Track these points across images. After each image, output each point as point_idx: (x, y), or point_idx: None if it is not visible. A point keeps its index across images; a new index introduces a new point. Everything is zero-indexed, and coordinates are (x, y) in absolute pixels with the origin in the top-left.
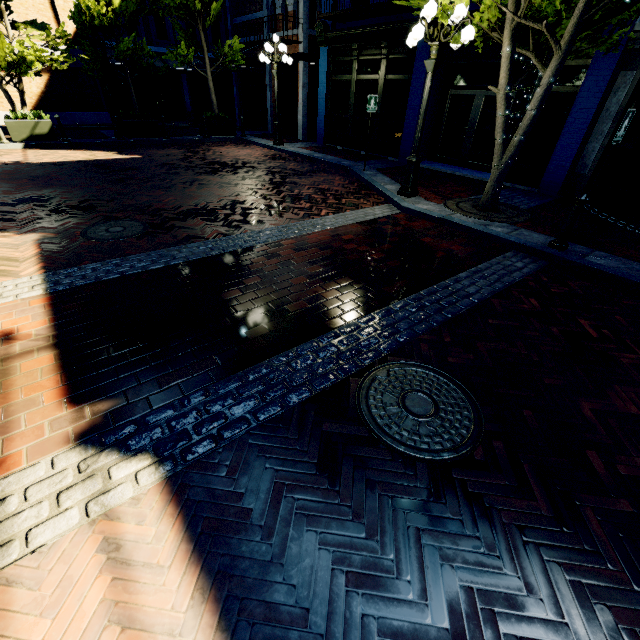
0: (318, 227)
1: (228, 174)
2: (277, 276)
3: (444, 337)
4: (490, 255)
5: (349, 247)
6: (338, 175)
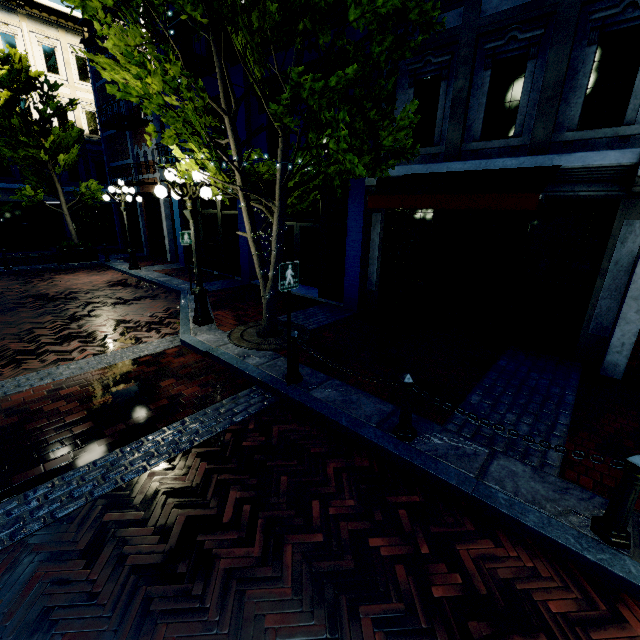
0: (47, 379)
1: (28, 310)
2: None
3: None
4: (220, 397)
5: (50, 407)
6: (163, 301)
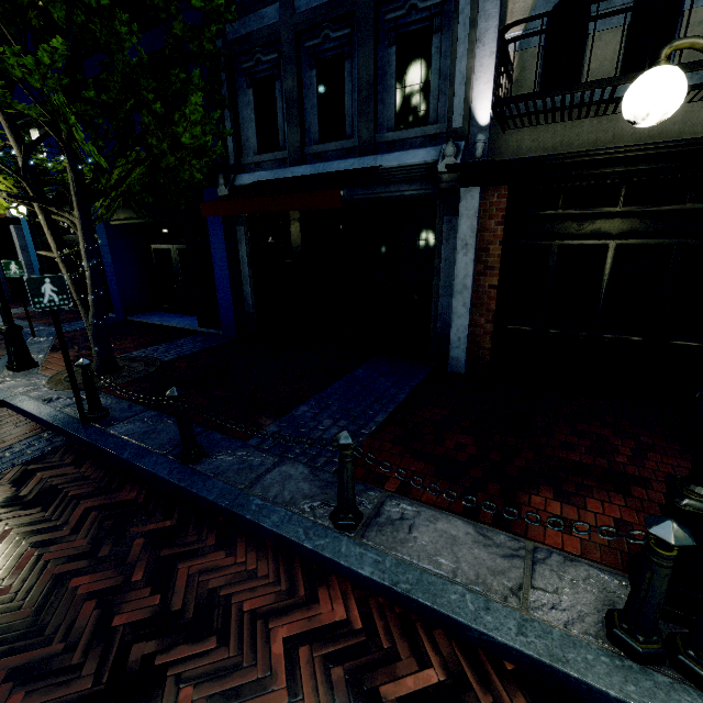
0: None
1: None
2: None
3: None
4: None
5: None
6: None
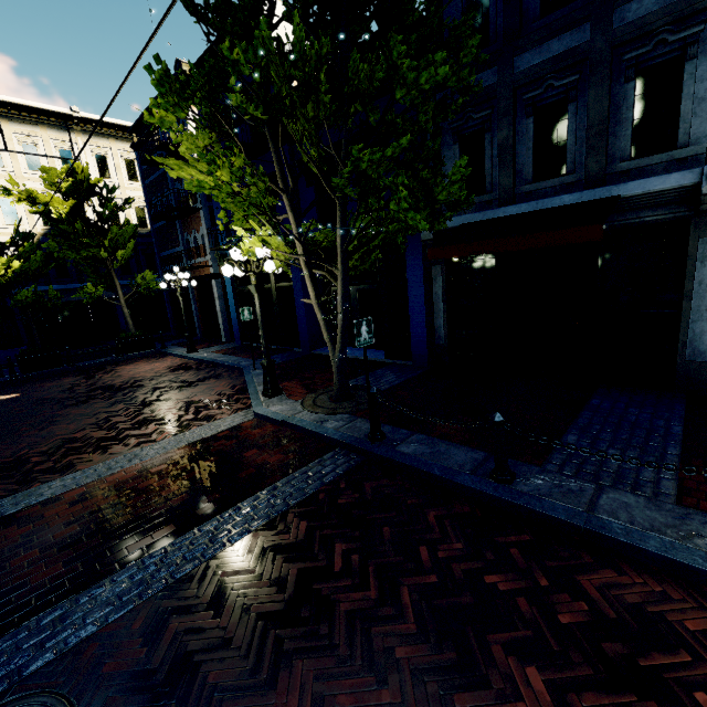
0: (135, 460)
1: (100, 401)
2: (1, 557)
3: (135, 621)
4: (305, 461)
5: (145, 484)
6: (227, 379)
